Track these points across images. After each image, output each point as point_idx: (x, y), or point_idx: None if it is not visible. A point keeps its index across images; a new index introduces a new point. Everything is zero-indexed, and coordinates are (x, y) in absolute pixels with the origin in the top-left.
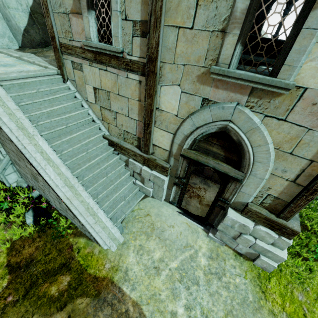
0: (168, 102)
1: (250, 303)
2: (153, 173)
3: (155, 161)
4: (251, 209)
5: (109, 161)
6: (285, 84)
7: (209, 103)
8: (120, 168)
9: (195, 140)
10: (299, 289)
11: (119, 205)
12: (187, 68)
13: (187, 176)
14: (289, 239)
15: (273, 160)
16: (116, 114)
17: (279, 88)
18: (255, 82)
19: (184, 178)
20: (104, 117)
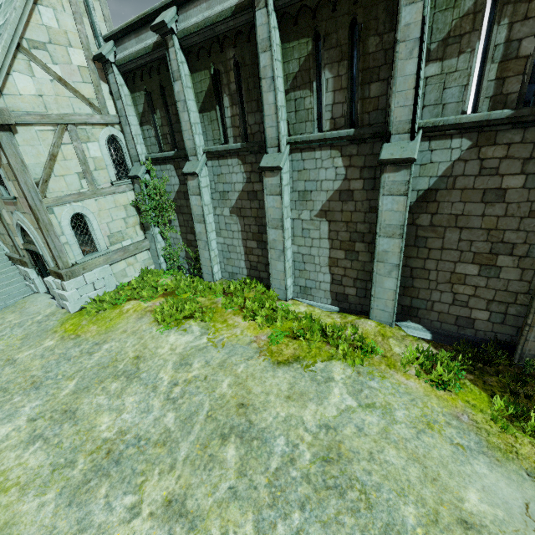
0: (8, 219)
1: (46, 330)
2: (24, 269)
3: (22, 260)
4: (50, 269)
5: (3, 270)
6: (11, 198)
7: (13, 213)
8: (14, 274)
9: (21, 236)
10: (88, 320)
11: (2, 297)
12: (0, 199)
13: (36, 263)
14: (65, 281)
15: (38, 234)
16: (4, 235)
17: (13, 200)
18: (9, 199)
19: (36, 266)
20: (3, 240)
